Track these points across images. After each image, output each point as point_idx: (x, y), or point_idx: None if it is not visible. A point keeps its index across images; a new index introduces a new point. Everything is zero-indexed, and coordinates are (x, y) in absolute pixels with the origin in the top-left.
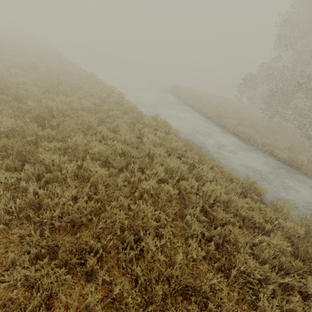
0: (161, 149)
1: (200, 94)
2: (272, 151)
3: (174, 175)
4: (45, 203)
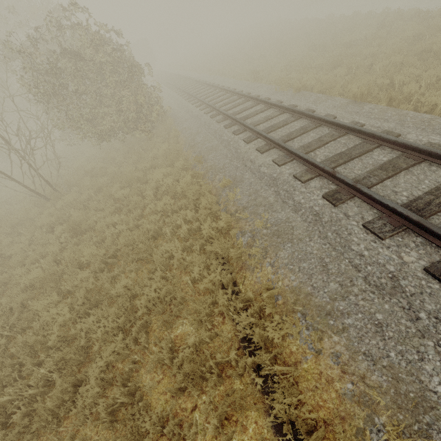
0: None
1: None
2: None
3: None
4: (377, 58)
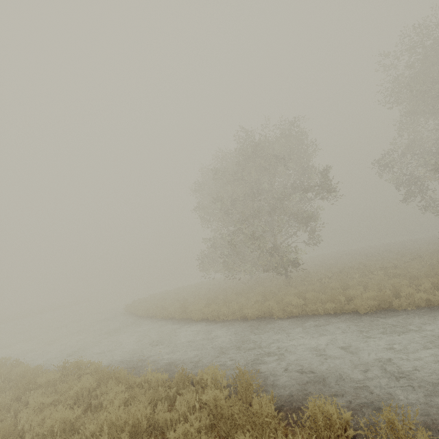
0: (45, 410)
1: (168, 295)
2: (244, 313)
3: (50, 438)
4: None
